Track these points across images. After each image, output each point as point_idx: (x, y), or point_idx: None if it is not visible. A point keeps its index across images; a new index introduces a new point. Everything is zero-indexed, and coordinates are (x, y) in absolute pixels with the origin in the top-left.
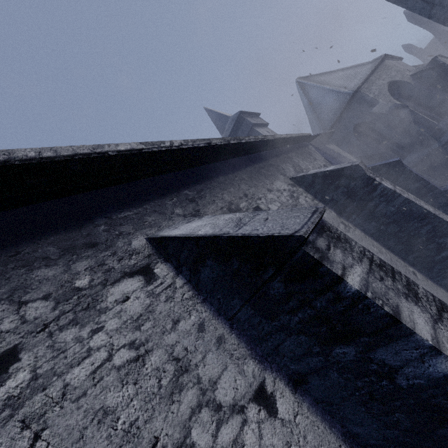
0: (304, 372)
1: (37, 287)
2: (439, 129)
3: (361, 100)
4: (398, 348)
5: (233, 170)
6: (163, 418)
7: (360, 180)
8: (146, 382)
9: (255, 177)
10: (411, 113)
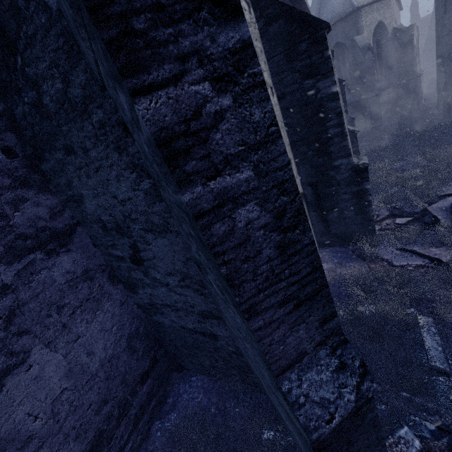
0: (286, 93)
1: None
2: (374, 85)
3: (356, 21)
4: (326, 81)
5: None
6: None
7: None
8: None
9: None
10: (372, 60)
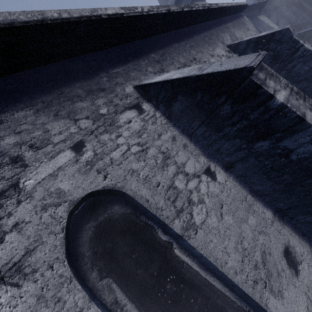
0: (233, 161)
1: (80, 112)
2: None
3: None
4: (298, 137)
5: (184, 38)
6: (160, 176)
7: (286, 44)
8: (149, 161)
9: (201, 44)
10: None
